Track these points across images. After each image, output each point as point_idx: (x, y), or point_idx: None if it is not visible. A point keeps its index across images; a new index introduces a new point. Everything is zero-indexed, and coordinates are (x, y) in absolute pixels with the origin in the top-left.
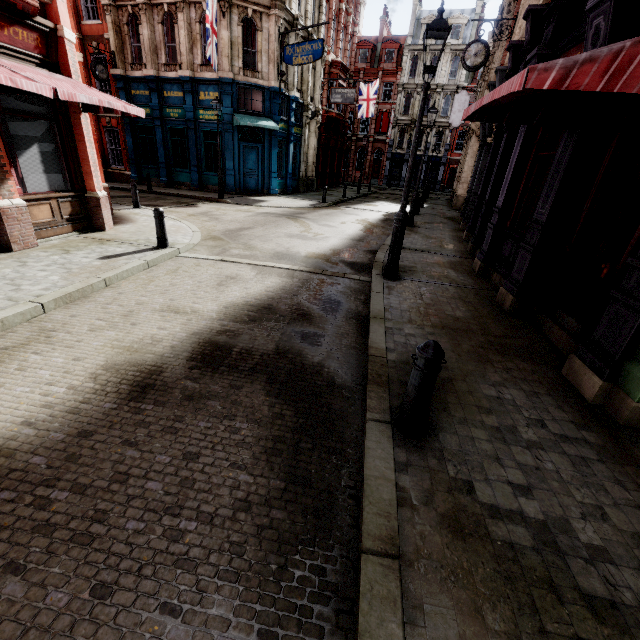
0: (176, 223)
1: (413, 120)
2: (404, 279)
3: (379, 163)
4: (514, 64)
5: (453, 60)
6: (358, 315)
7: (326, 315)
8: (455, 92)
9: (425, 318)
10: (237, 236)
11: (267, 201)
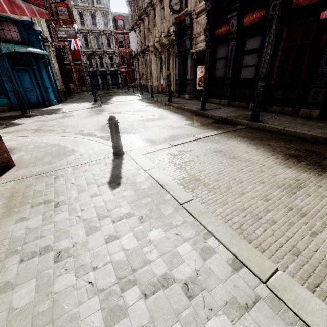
0: (51, 137)
1: (94, 51)
2: (260, 120)
3: (82, 78)
4: (212, 8)
5: (103, 16)
6: (307, 140)
7: (308, 146)
8: (110, 34)
9: (326, 129)
10: (120, 130)
11: (63, 108)
